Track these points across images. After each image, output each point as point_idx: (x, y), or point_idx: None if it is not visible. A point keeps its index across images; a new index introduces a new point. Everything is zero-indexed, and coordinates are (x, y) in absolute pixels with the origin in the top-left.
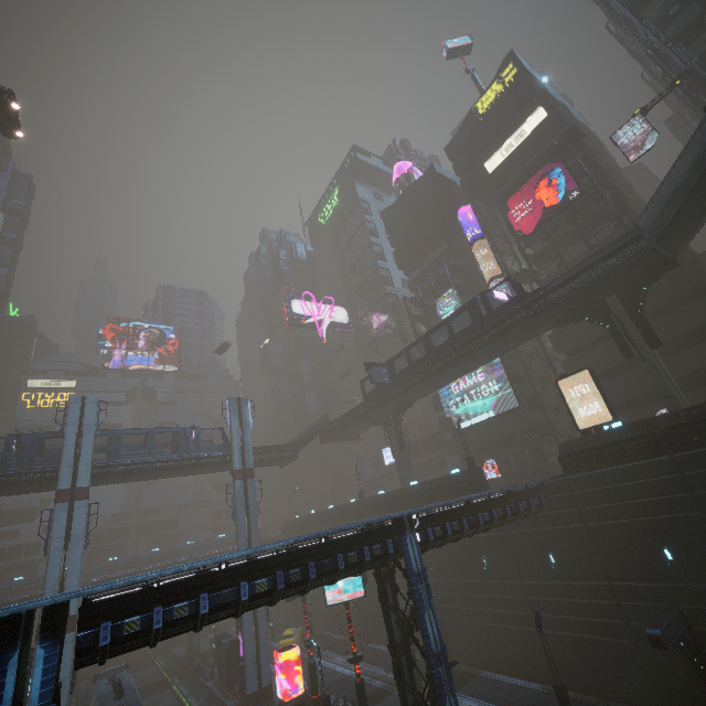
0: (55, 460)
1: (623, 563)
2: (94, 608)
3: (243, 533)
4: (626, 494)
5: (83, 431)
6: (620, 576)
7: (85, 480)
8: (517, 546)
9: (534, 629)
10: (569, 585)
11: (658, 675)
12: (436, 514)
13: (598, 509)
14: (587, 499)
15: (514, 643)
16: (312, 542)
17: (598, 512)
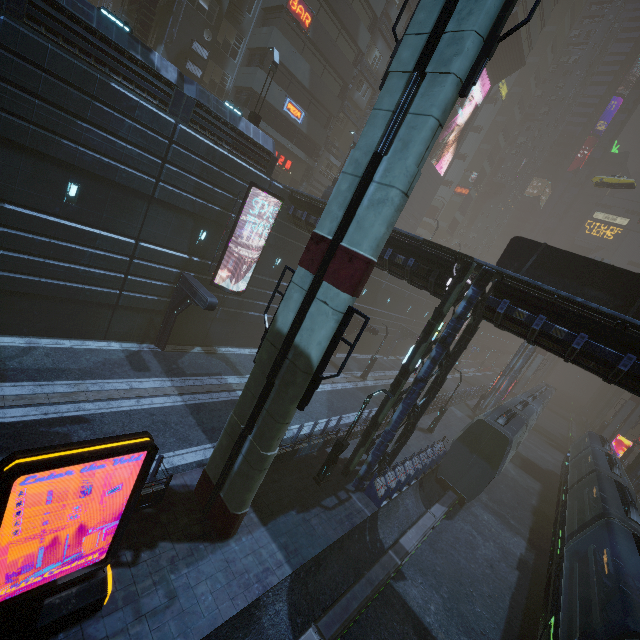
0: None
1: None
2: None
3: None
4: None
5: None
6: None
7: None
8: None
9: None
10: None
11: None
12: None
13: None
14: None
15: None
16: None
17: None
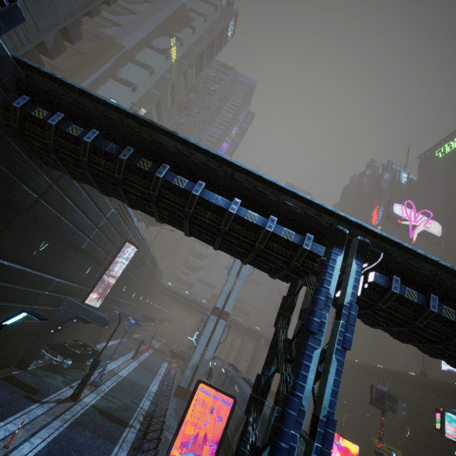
0: None
1: None
2: (392, 260)
3: (326, 334)
4: None
5: None
6: None
7: None
8: None
9: None
10: None
11: None
12: None
13: None
14: None
15: None
16: None
17: None
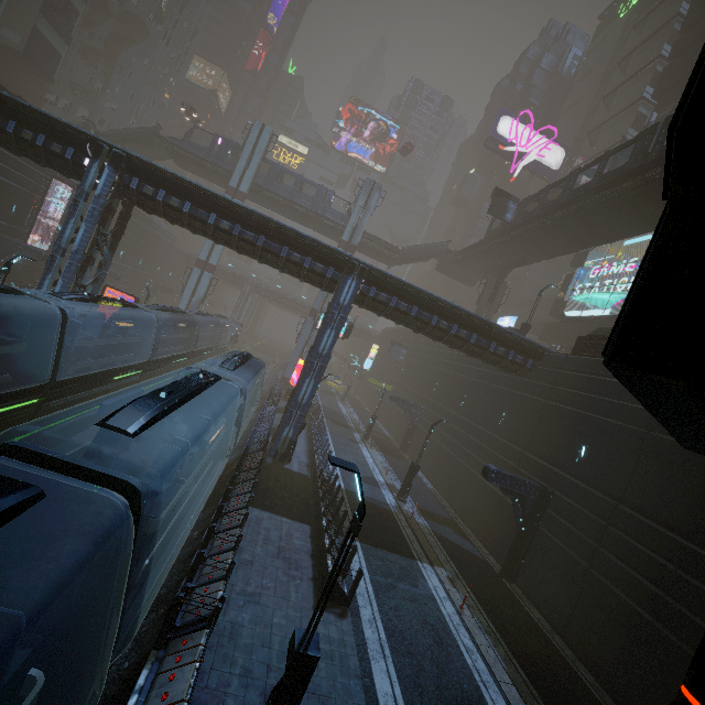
0: (235, 166)
1: (546, 443)
2: (132, 166)
3: None
4: (598, 388)
5: (255, 152)
6: (535, 451)
7: (245, 188)
8: (490, 398)
9: (456, 457)
10: (498, 439)
11: (499, 524)
12: (388, 283)
13: (565, 391)
14: (565, 380)
15: (441, 460)
16: (270, 225)
17: (563, 394)
